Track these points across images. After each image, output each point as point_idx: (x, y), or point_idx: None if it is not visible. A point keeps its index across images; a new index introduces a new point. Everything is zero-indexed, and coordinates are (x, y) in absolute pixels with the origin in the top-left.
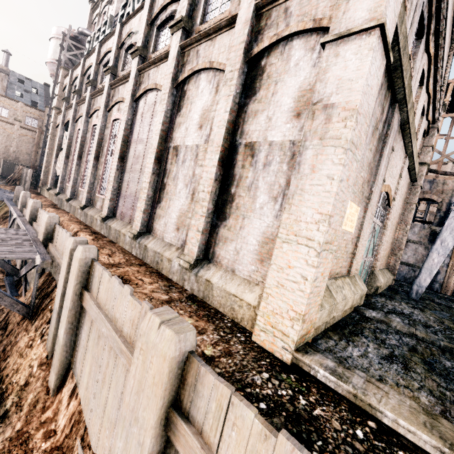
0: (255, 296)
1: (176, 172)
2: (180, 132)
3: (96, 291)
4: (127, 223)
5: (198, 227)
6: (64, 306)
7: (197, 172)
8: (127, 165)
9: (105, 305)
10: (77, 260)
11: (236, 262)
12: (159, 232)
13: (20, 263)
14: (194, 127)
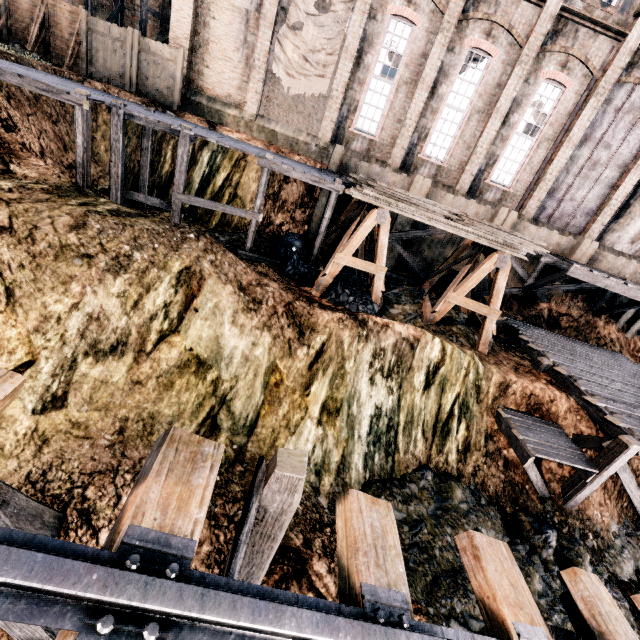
0: None
1: None
2: None
3: None
4: (561, 229)
5: None
6: None
7: None
8: (572, 165)
9: None
10: None
11: None
12: (609, 242)
13: (529, 281)
14: None
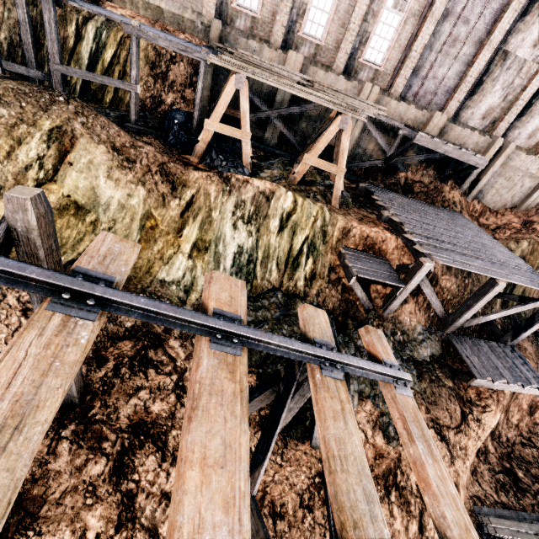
0: (523, 152)
1: (499, 75)
2: (516, 39)
3: (512, 162)
4: (424, 107)
5: (509, 121)
6: (491, 171)
7: (516, 81)
8: (435, 42)
9: (520, 166)
10: (511, 150)
11: (516, 138)
12: (464, 119)
13: (390, 153)
14: (530, 42)
